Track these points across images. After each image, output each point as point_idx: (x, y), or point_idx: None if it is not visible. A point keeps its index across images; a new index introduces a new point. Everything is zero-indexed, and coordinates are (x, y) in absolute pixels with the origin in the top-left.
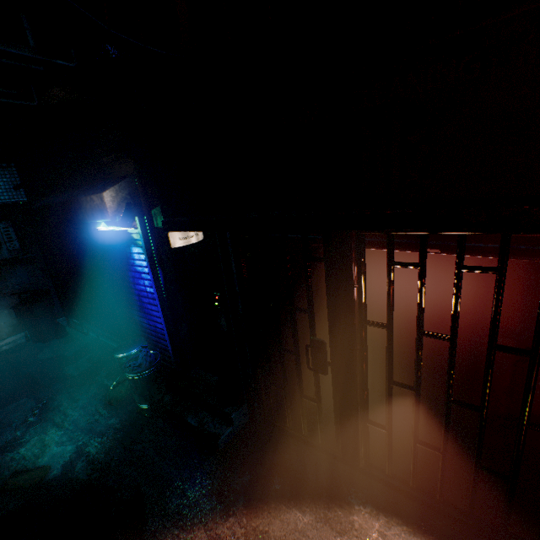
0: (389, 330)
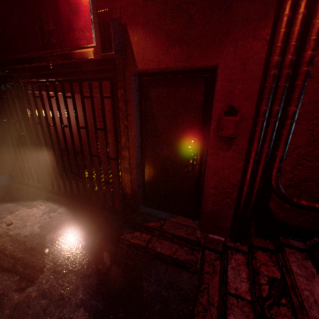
0: (40, 125)
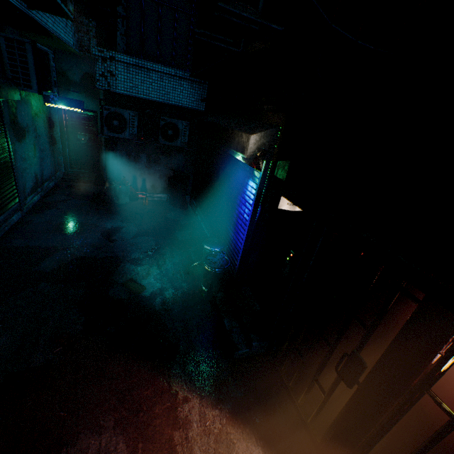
0: (453, 422)
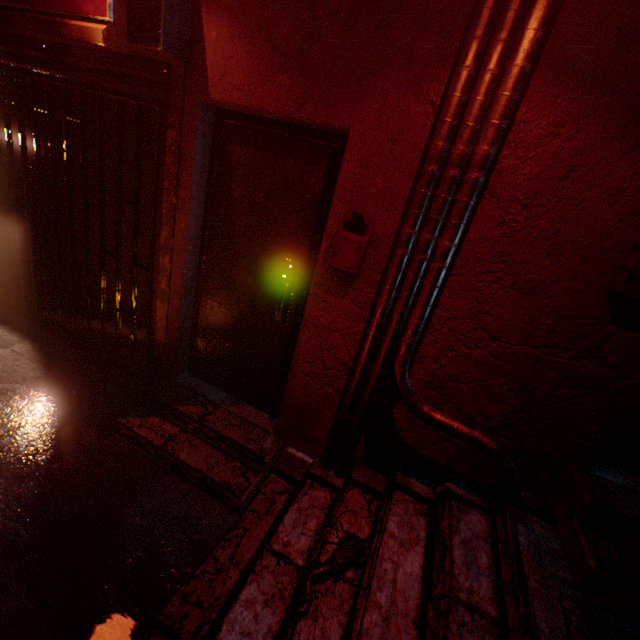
0: (11, 163)
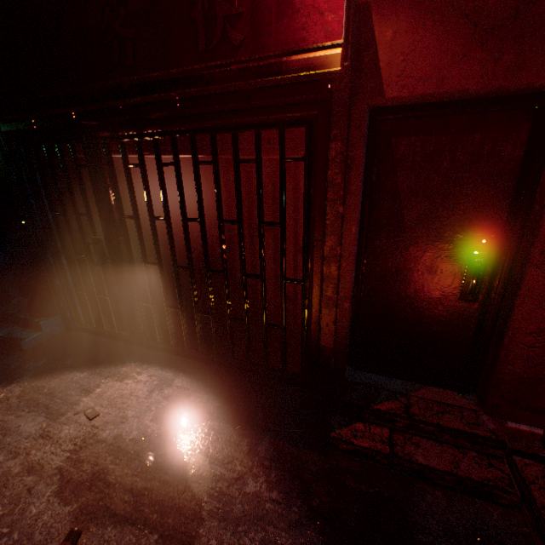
0: (136, 219)
